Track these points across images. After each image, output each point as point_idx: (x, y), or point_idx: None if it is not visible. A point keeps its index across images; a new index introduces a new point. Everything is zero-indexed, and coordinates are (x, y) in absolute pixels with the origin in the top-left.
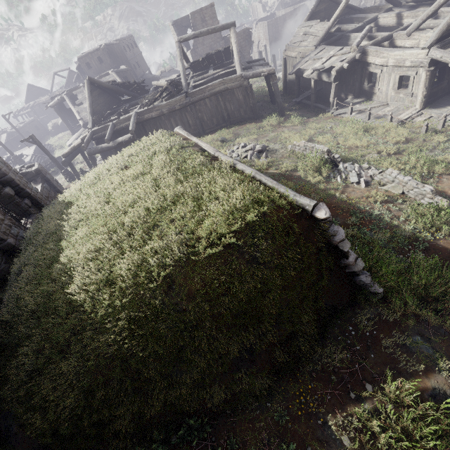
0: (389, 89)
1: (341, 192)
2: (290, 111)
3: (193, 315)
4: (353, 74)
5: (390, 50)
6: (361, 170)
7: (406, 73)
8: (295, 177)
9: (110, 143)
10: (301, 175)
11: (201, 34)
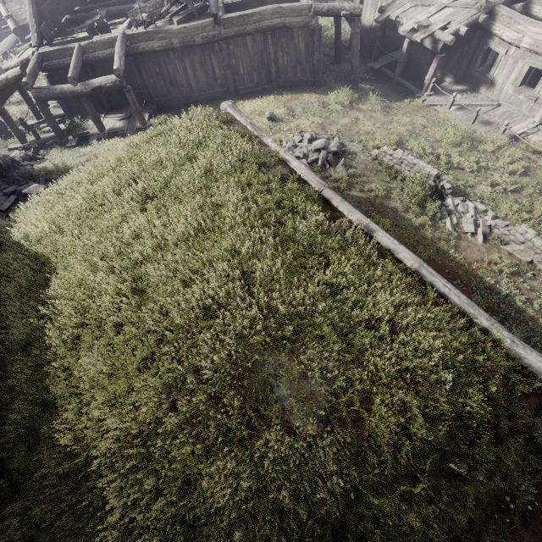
0: (507, 83)
1: (454, 247)
2: (362, 82)
3: None
4: (463, 44)
5: (531, 21)
6: (477, 214)
7: (540, 65)
8: (390, 210)
9: (78, 86)
10: (399, 208)
11: None
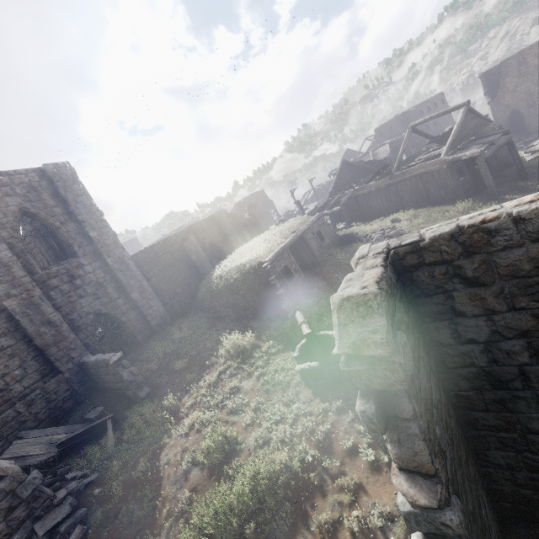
0: None
1: None
2: (521, 193)
3: (226, 283)
4: None
5: None
6: None
7: None
8: None
9: (328, 211)
10: None
11: (431, 118)
